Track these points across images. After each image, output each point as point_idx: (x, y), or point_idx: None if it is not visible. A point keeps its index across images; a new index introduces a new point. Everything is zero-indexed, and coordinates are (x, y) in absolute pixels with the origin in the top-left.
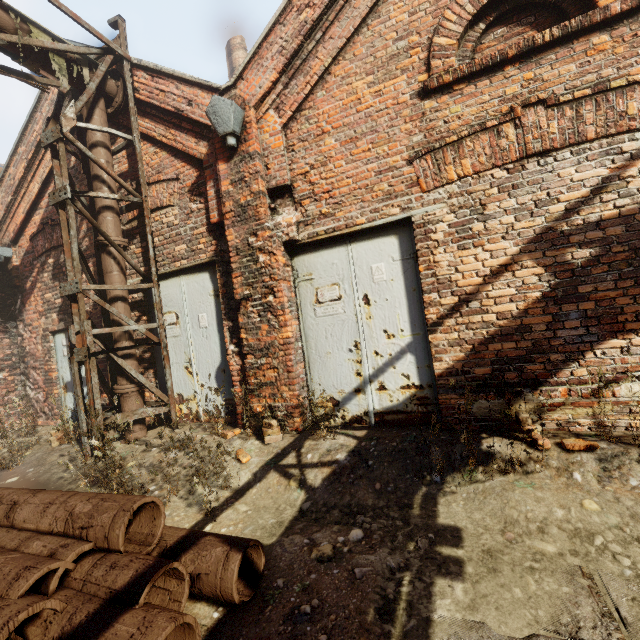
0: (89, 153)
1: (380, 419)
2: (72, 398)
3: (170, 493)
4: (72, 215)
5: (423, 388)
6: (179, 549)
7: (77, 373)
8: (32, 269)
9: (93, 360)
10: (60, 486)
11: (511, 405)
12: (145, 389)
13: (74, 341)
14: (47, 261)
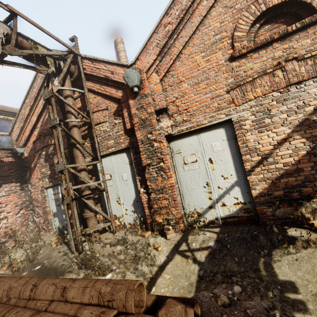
0: (65, 101)
1: (224, 221)
2: (57, 220)
3: (125, 270)
4: (59, 131)
5: (246, 204)
6: (155, 307)
7: (66, 209)
8: (34, 157)
9: (74, 202)
10: (64, 269)
11: (298, 210)
12: (98, 214)
13: (64, 193)
14: (42, 153)
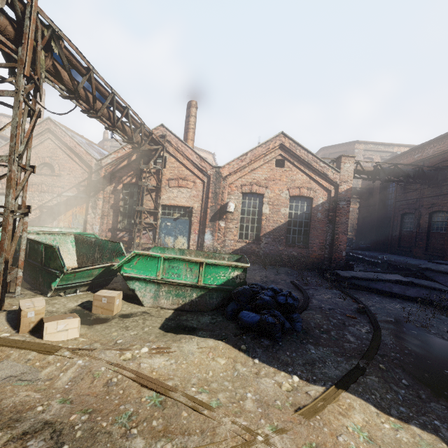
0: None
1: None
2: None
3: None
4: None
5: None
6: None
7: None
8: None
9: None
10: None
11: None
12: None
13: None
14: None
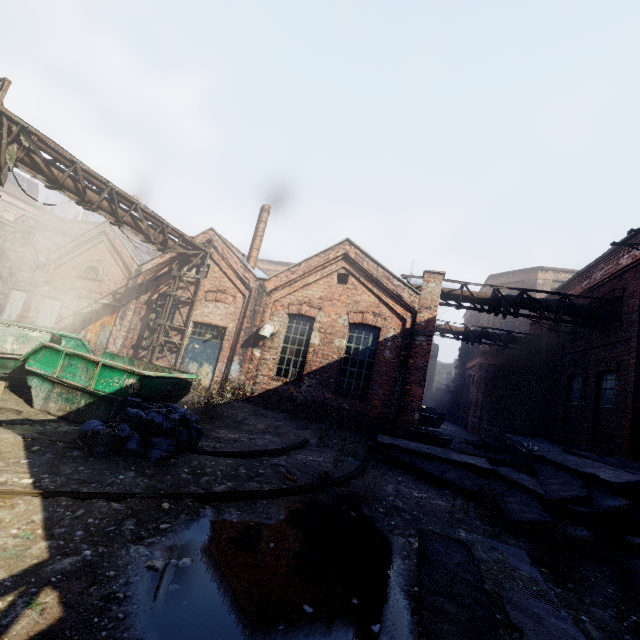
0: (8, 254)
1: None
2: None
3: None
4: None
5: None
6: None
7: None
8: None
9: None
10: None
11: None
12: None
13: None
14: None
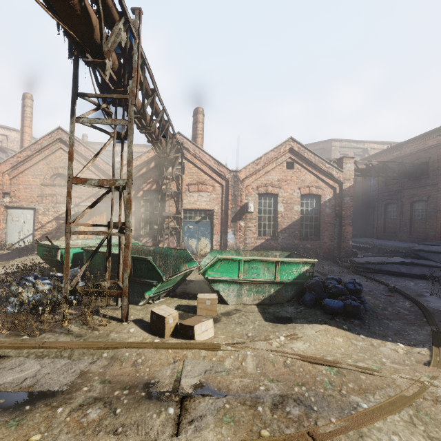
0: None
1: (23, 248)
2: None
3: None
4: None
5: (33, 242)
6: None
7: None
8: None
9: None
10: None
11: None
12: None
13: None
14: None
